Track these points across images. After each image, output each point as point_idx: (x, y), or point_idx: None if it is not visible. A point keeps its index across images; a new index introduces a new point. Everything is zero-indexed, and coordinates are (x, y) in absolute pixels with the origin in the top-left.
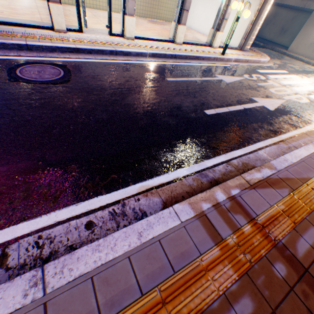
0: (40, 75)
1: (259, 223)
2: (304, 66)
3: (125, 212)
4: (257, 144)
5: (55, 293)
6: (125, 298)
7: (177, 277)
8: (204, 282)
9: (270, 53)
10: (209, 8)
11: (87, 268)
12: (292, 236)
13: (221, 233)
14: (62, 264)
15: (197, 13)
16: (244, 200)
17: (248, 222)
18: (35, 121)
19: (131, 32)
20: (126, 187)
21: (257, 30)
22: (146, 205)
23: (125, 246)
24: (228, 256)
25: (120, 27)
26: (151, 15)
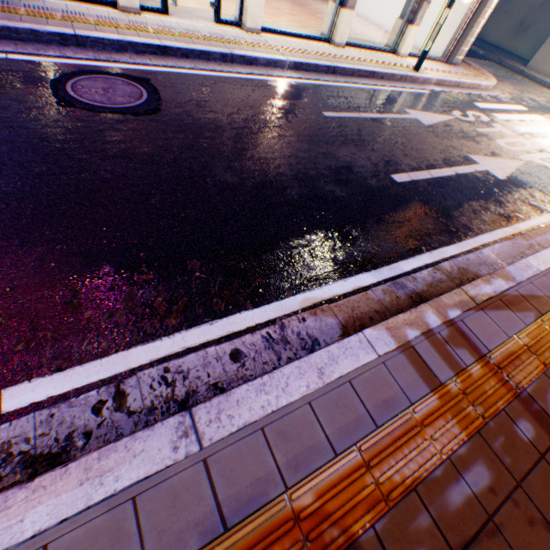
0: (108, 96)
1: (492, 363)
2: None
3: (287, 338)
4: (480, 238)
5: (215, 447)
6: (313, 458)
7: (382, 434)
8: (420, 442)
9: (496, 70)
10: None
11: (252, 415)
12: (541, 384)
13: (438, 374)
14: (217, 409)
15: None
16: (468, 328)
17: (477, 360)
18: (117, 182)
19: (255, 18)
20: (281, 300)
21: (481, 25)
22: (316, 329)
23: (301, 387)
24: (451, 408)
25: (231, 6)
26: None
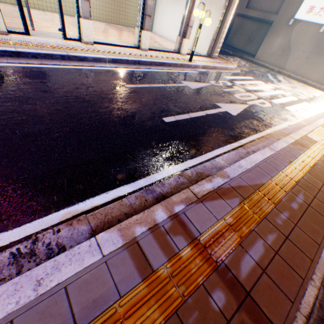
0: None
1: (201, 244)
2: (269, 73)
3: (36, 250)
4: (216, 151)
5: None
6: None
7: None
8: None
9: (239, 60)
10: (176, 16)
11: None
12: (237, 254)
13: (153, 263)
14: None
15: (166, 20)
16: (188, 217)
17: (189, 243)
18: None
19: (88, 36)
20: (45, 216)
21: (223, 38)
22: (67, 237)
23: (10, 305)
24: (157, 293)
25: None
26: (119, 21)
